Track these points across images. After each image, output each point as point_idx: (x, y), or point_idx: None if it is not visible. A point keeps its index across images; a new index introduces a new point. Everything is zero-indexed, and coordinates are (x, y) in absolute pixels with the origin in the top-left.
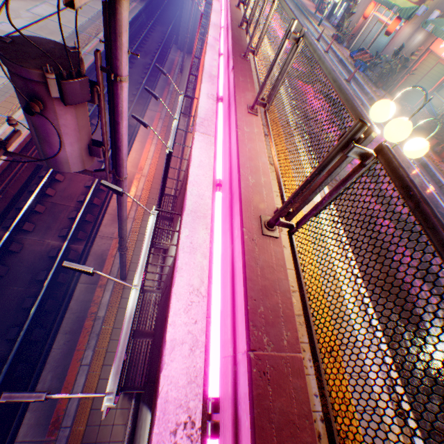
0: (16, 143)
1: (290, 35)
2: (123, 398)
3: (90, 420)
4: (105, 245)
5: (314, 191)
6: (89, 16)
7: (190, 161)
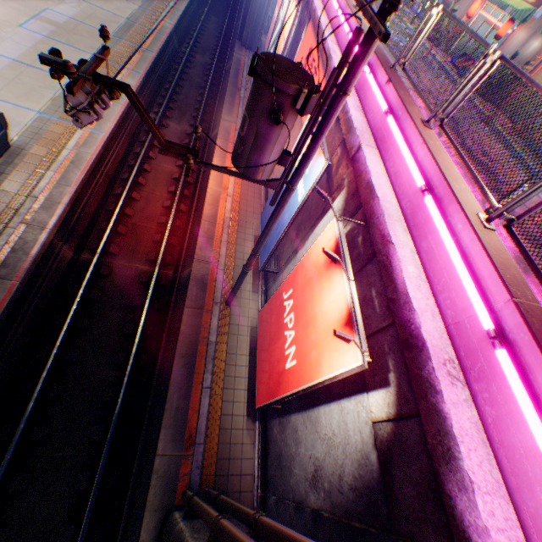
0: (93, 156)
1: (488, 57)
2: (247, 420)
3: (220, 438)
4: (203, 269)
5: (537, 191)
6: (138, 3)
7: (366, 172)
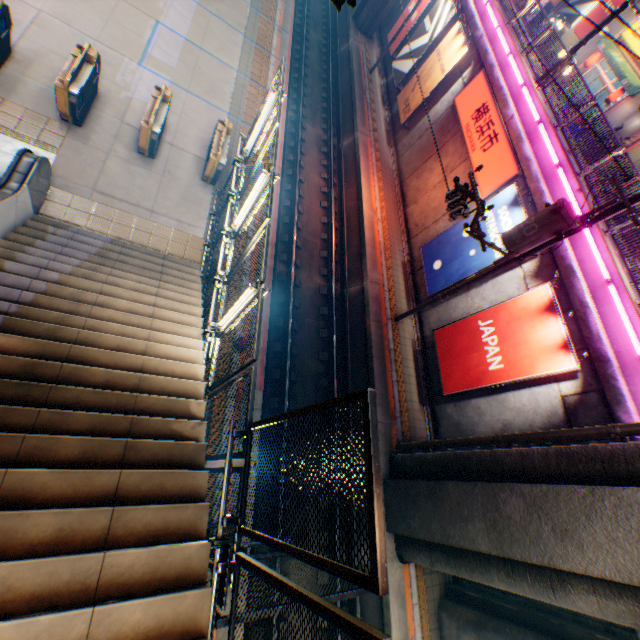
0: (279, 169)
1: None
2: (419, 405)
3: (407, 415)
4: (375, 289)
5: None
6: None
7: (566, 258)
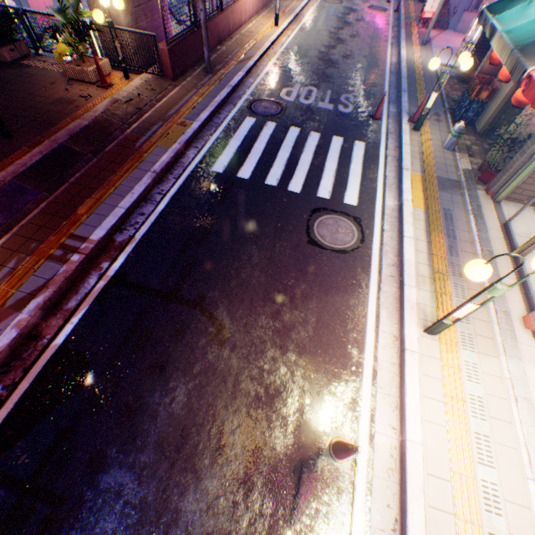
0: None
1: None
2: None
3: None
4: None
5: None
6: None
7: None
